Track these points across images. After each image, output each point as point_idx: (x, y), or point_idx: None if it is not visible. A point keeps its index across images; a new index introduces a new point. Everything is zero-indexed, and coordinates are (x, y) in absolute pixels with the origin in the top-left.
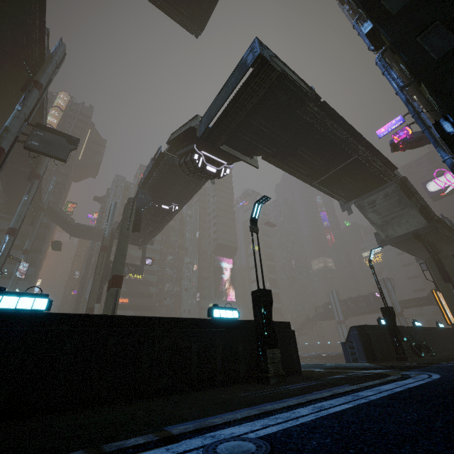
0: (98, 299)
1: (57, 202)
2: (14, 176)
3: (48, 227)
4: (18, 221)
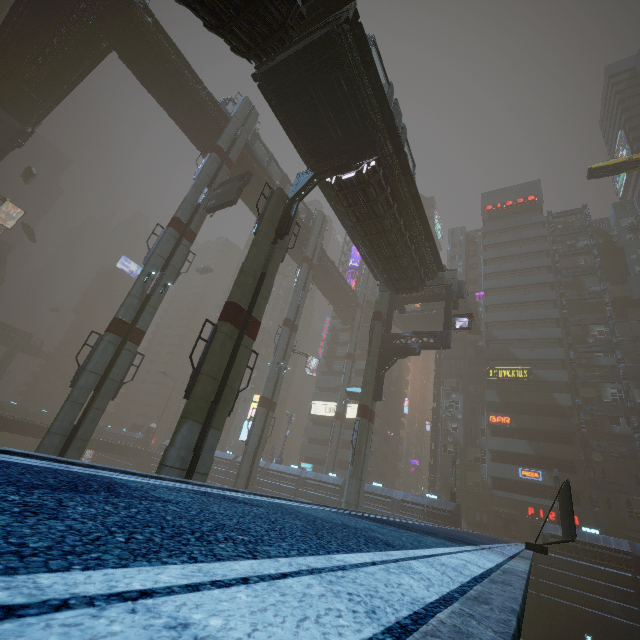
0: (376, 393)
1: None
2: (317, 277)
3: None
4: (289, 311)
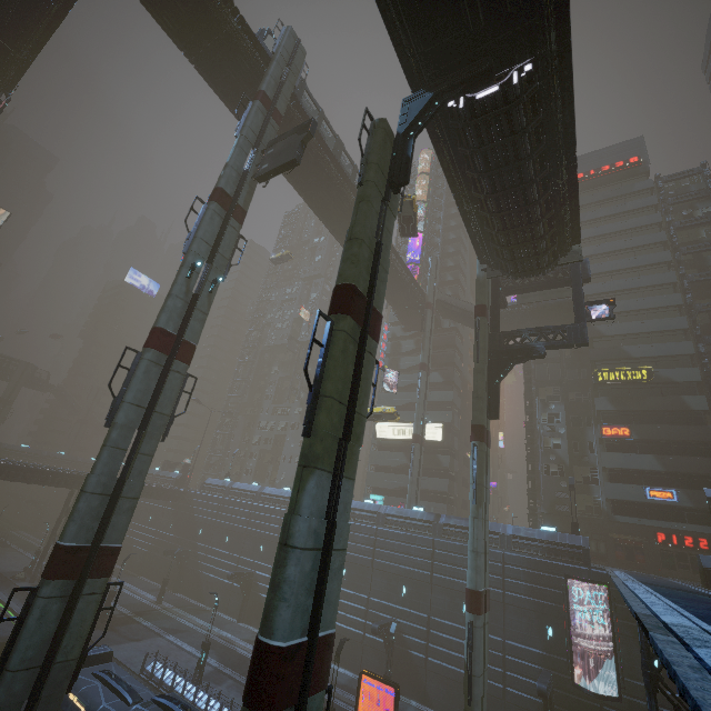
0: (491, 409)
1: (455, 294)
2: None
3: (457, 333)
4: None
